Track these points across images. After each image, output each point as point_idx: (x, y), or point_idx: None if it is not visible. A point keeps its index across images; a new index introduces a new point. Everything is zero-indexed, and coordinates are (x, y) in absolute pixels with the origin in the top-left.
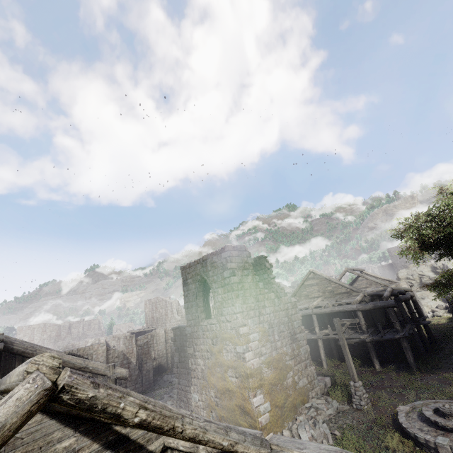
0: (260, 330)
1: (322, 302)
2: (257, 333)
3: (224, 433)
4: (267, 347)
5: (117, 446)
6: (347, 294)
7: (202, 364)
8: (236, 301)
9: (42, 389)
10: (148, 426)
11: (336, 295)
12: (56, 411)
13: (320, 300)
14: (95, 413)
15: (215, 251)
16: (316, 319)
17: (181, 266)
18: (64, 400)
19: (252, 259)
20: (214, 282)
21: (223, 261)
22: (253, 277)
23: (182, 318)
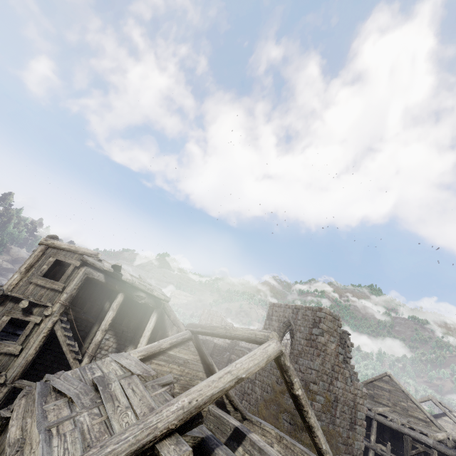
0: (326, 396)
1: (389, 413)
2: (323, 397)
3: (324, 440)
4: (327, 416)
5: (220, 406)
6: (424, 422)
7: (258, 393)
8: (316, 359)
9: (279, 349)
10: (299, 400)
11: (409, 416)
12: (205, 360)
13: (387, 410)
14: (286, 374)
15: (311, 307)
16: (375, 426)
17: (271, 302)
18: (281, 359)
19: (341, 330)
20: (300, 332)
21: (316, 319)
22: (336, 347)
23: (232, 342)
